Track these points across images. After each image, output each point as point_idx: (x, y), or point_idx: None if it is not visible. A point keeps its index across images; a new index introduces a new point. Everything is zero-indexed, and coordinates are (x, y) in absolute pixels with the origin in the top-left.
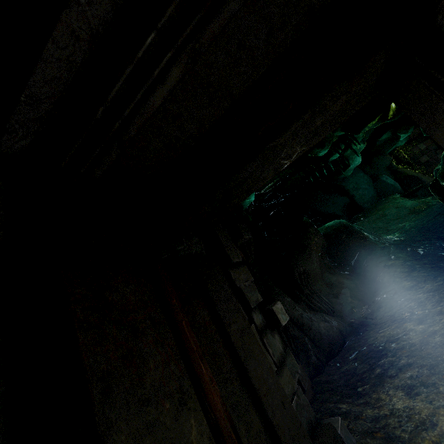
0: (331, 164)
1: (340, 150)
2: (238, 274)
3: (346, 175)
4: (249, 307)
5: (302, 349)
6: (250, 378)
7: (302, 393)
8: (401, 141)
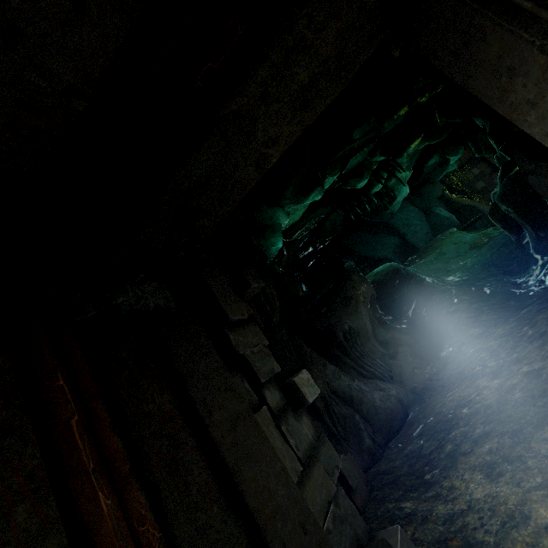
0: (375, 198)
1: (383, 179)
2: (242, 337)
3: (393, 210)
4: (258, 382)
5: (353, 431)
6: (242, 495)
7: (346, 496)
8: (451, 165)
